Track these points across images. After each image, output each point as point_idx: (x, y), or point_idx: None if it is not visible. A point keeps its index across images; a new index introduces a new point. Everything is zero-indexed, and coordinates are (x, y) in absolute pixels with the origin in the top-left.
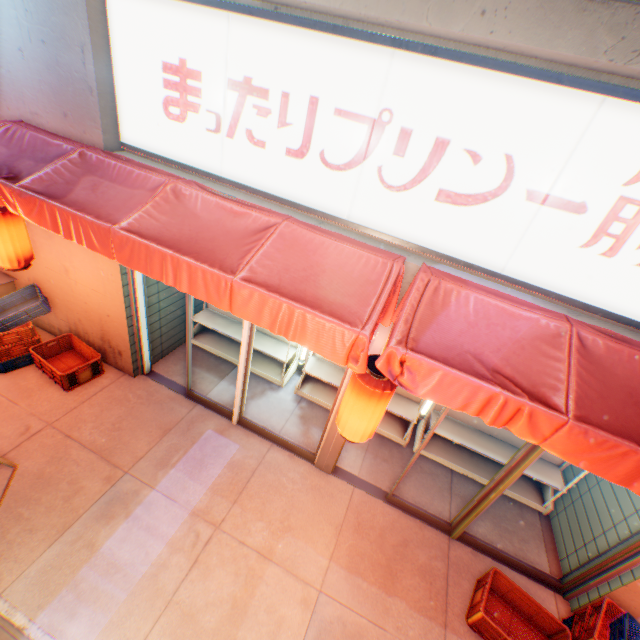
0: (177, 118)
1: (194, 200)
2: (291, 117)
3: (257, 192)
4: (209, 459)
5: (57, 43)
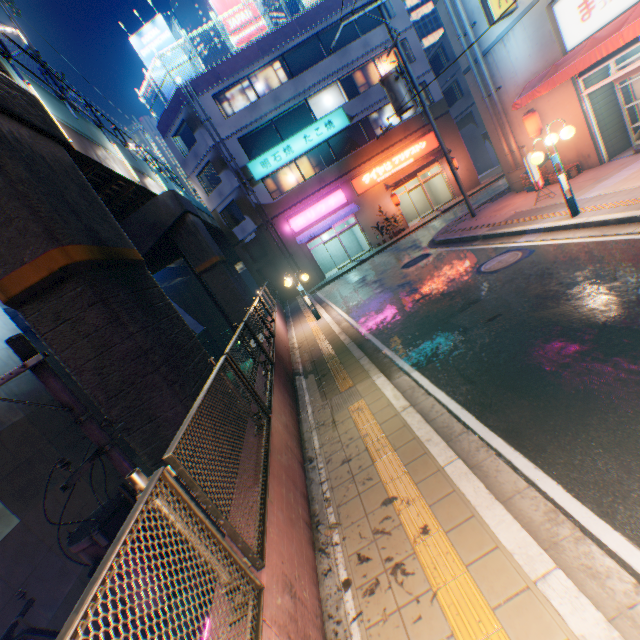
0: (586, 20)
1: (600, 35)
2: None
3: (629, 9)
4: None
5: (539, 41)
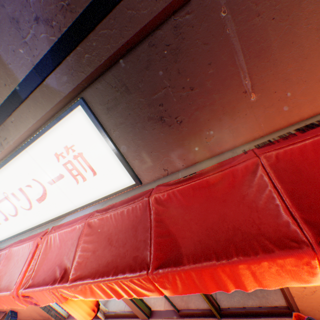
0: None
1: None
2: None
3: (14, 236)
4: None
5: None
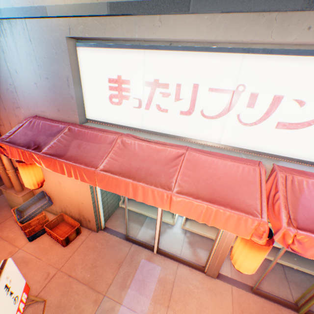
0: (116, 103)
1: (133, 145)
2: (182, 95)
3: (163, 134)
4: (147, 279)
5: (54, 78)
